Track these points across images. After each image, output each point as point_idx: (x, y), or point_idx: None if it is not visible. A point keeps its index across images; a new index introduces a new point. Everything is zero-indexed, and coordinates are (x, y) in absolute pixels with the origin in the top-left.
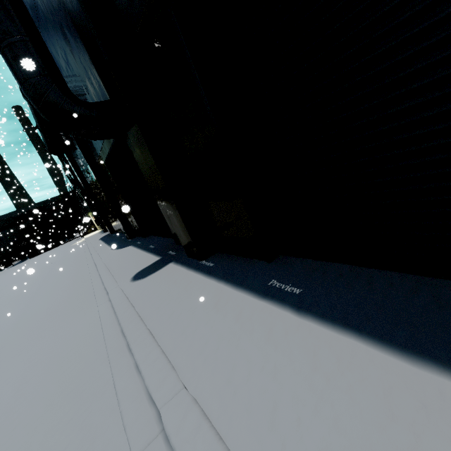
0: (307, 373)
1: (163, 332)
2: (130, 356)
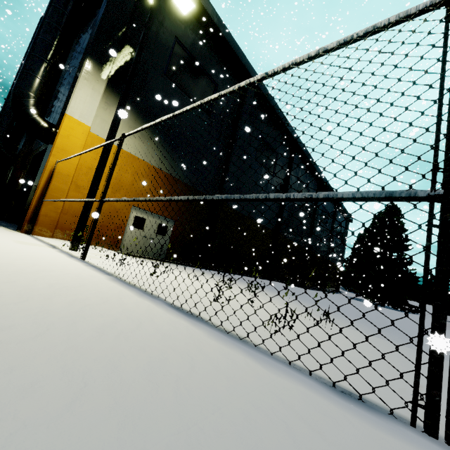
0: None
1: None
2: None
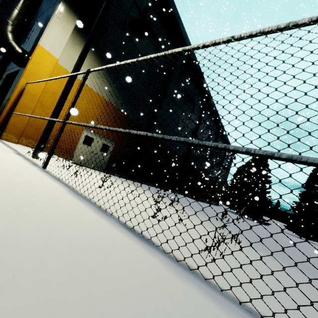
0: None
1: None
2: None
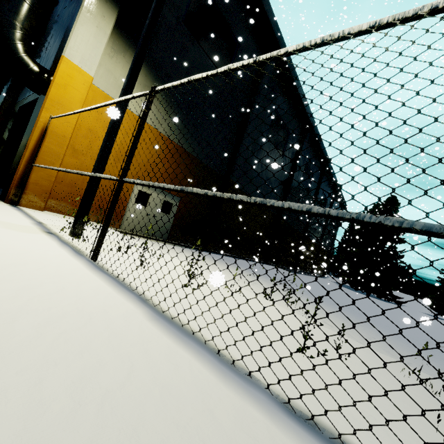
0: None
1: None
2: None
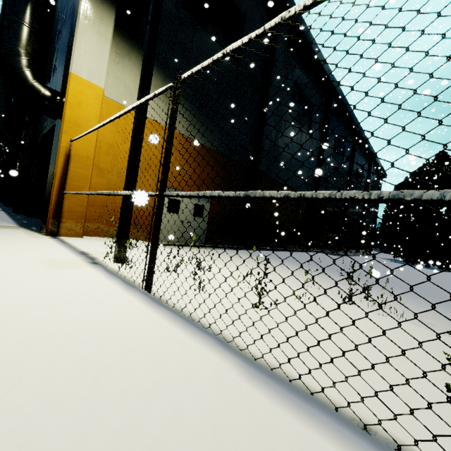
0: None
1: None
2: None
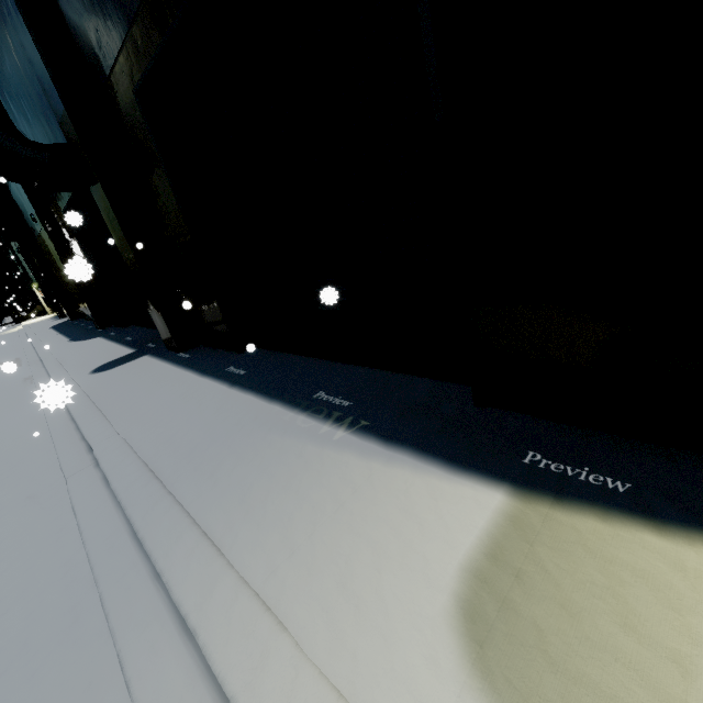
0: (210, 415)
1: (112, 408)
2: (75, 431)
